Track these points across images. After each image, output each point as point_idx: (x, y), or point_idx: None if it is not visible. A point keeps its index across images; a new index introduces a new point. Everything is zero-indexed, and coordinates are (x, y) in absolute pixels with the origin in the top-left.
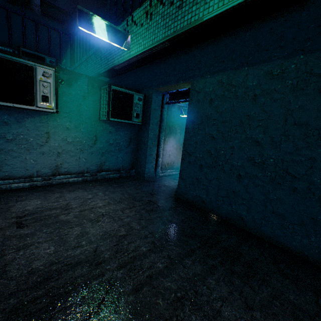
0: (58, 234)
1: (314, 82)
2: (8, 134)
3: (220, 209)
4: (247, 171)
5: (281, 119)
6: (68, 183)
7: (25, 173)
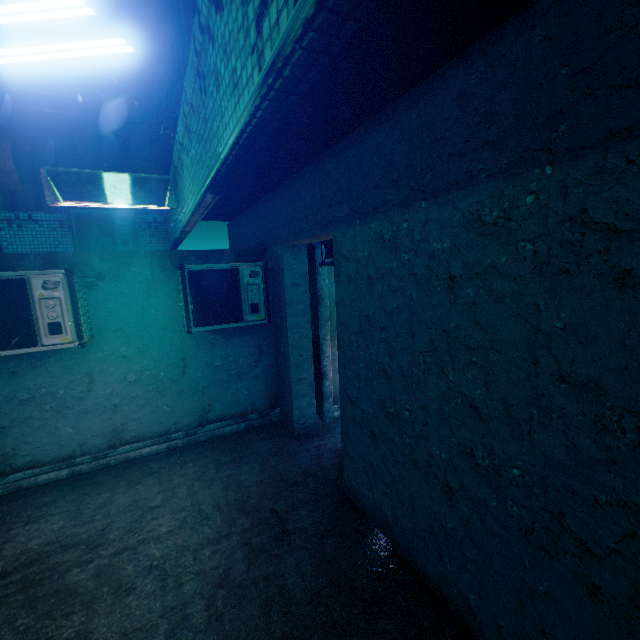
0: (35, 637)
1: (599, 252)
2: (21, 391)
3: (423, 561)
4: (464, 482)
5: (521, 354)
6: (141, 459)
7: (60, 452)
